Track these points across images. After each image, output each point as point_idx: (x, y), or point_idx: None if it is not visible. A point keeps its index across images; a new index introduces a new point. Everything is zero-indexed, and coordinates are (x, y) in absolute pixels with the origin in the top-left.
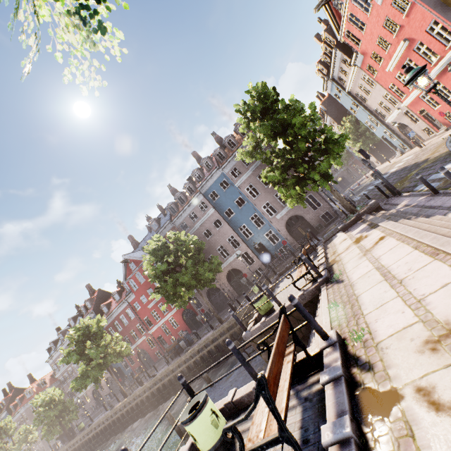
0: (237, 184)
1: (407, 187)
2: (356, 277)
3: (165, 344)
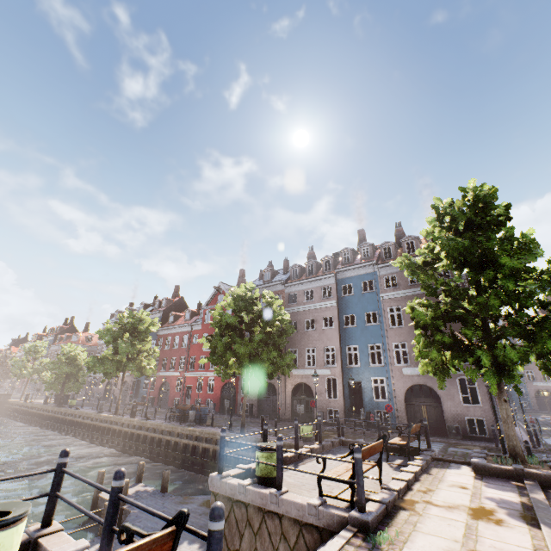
0: (383, 296)
1: None
2: None
3: (188, 398)
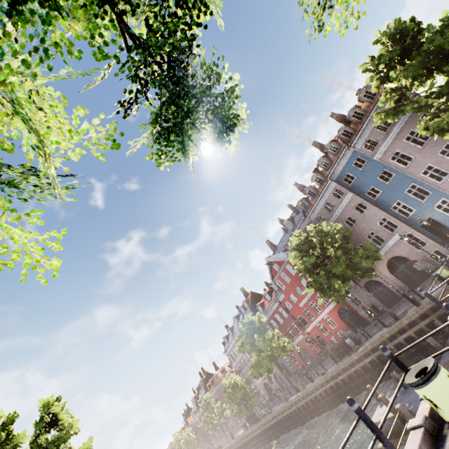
0: (377, 157)
1: None
2: None
3: (325, 345)
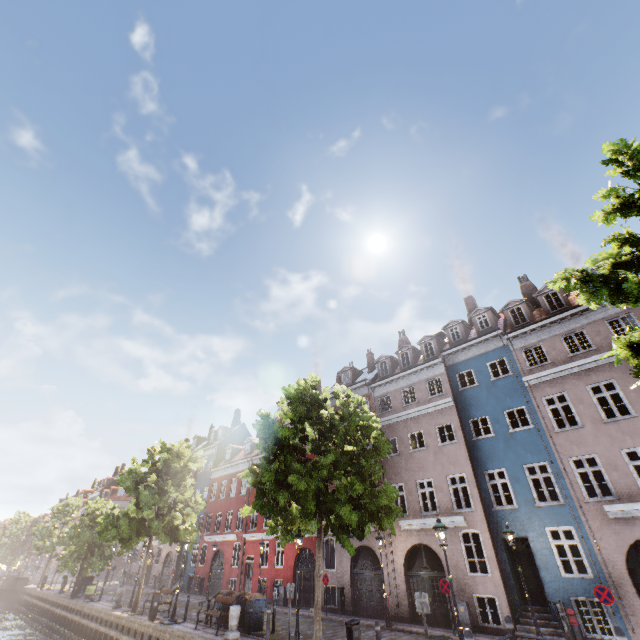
0: (528, 380)
1: None
2: None
3: (249, 578)
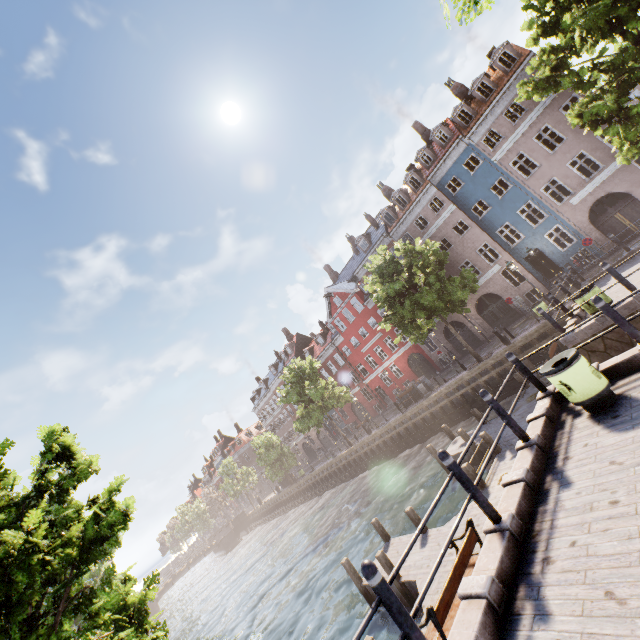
0: (496, 159)
1: None
2: None
3: (385, 398)
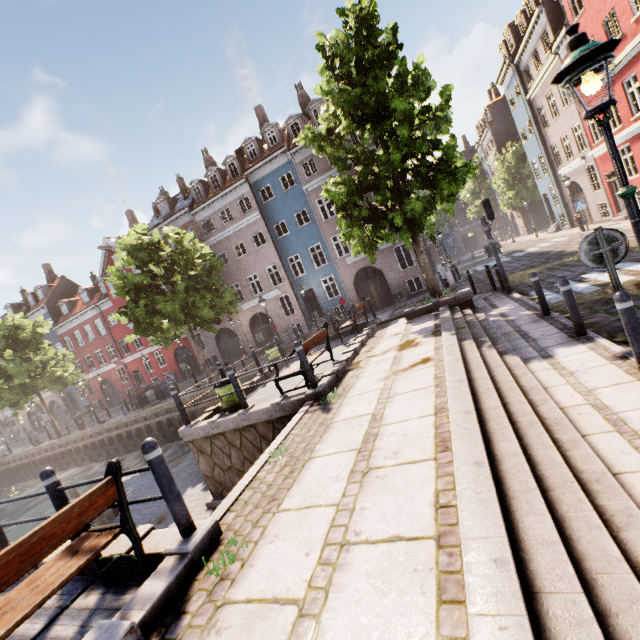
0: (307, 189)
1: (526, 285)
2: (344, 415)
3: (142, 383)
